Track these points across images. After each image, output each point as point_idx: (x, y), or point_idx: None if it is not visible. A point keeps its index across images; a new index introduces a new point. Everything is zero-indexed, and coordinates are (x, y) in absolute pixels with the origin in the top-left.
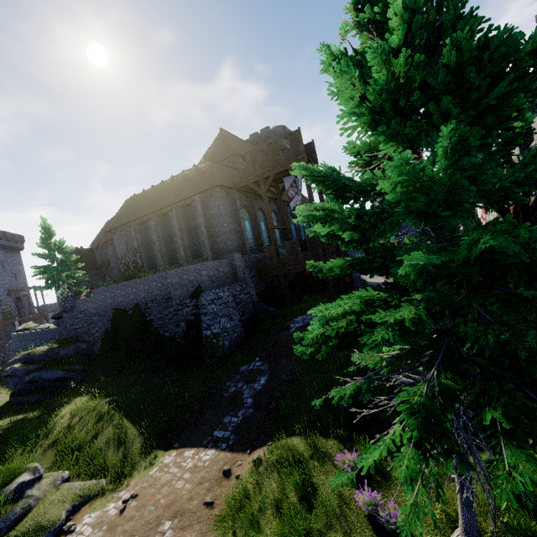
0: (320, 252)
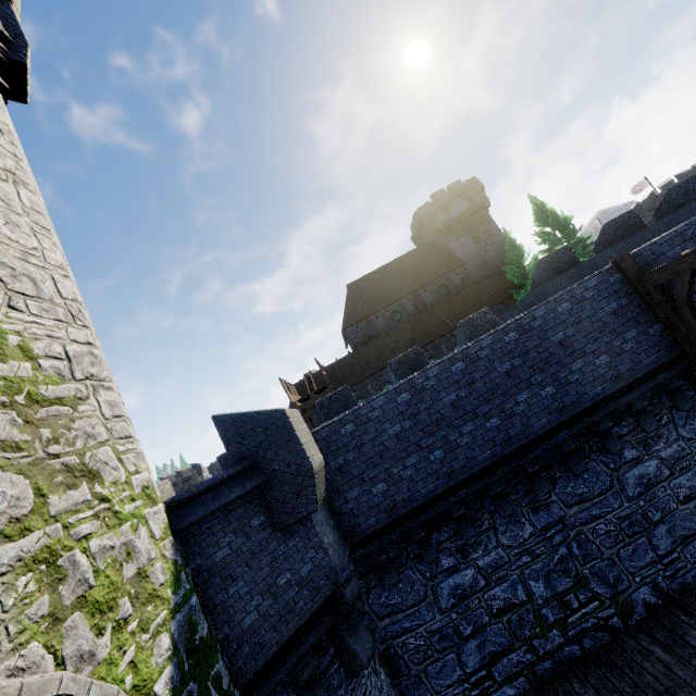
0: None
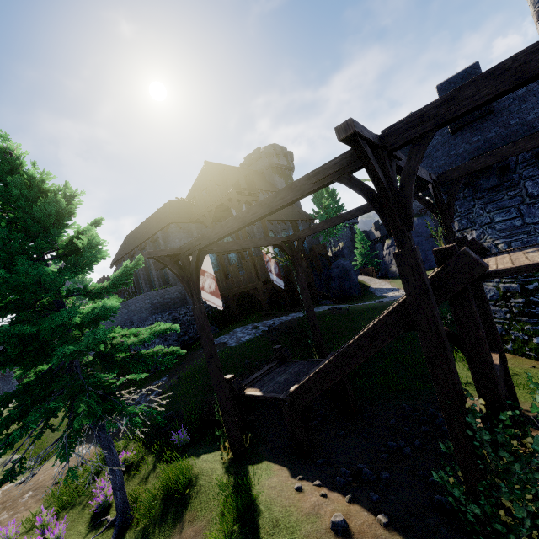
0: (253, 274)
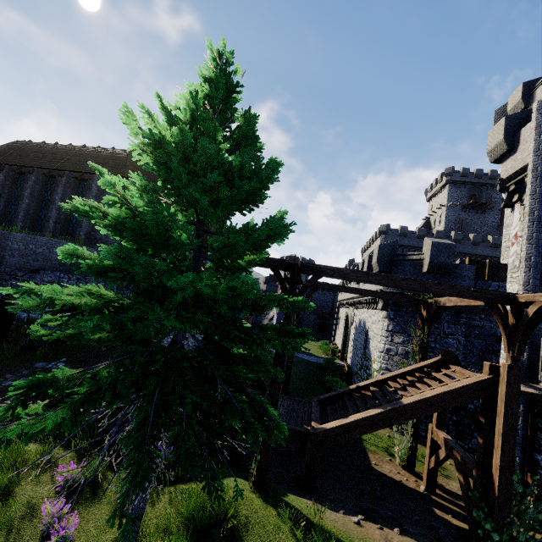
0: None
